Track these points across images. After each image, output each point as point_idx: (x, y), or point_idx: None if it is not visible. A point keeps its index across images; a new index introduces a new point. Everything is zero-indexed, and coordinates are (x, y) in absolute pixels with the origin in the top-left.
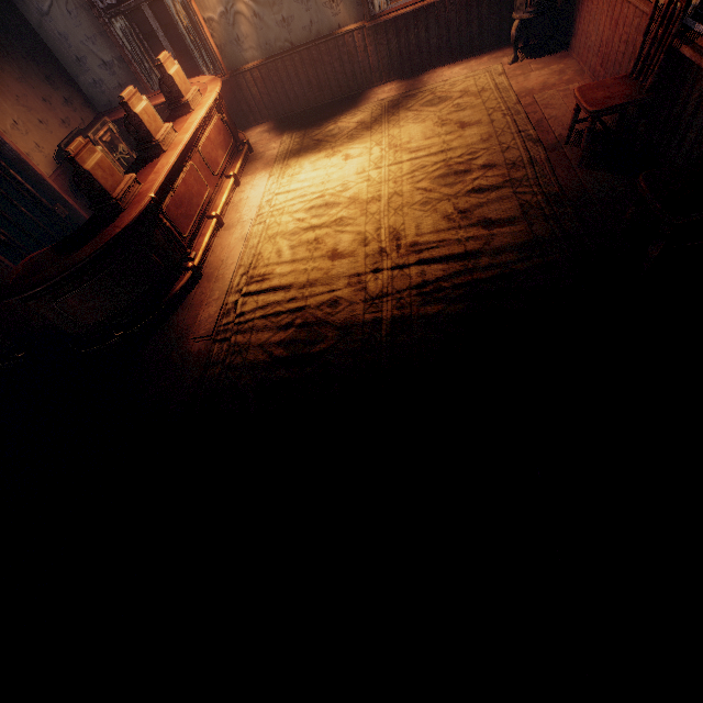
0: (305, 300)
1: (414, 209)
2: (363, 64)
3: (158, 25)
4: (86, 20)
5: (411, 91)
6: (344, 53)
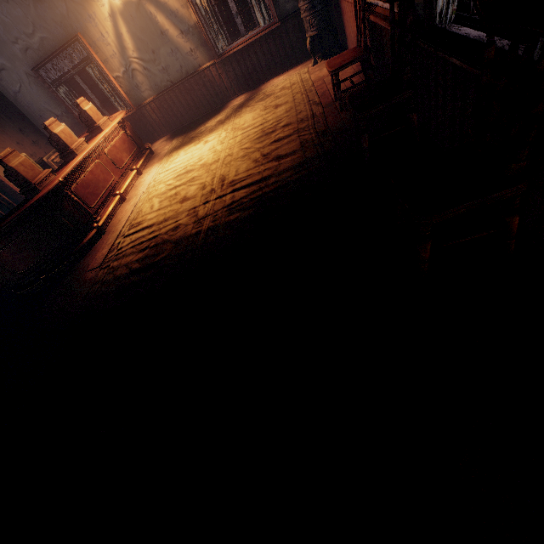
0: (160, 230)
1: (237, 161)
2: (220, 86)
3: (86, 86)
4: (42, 91)
5: (252, 96)
6: (206, 82)
